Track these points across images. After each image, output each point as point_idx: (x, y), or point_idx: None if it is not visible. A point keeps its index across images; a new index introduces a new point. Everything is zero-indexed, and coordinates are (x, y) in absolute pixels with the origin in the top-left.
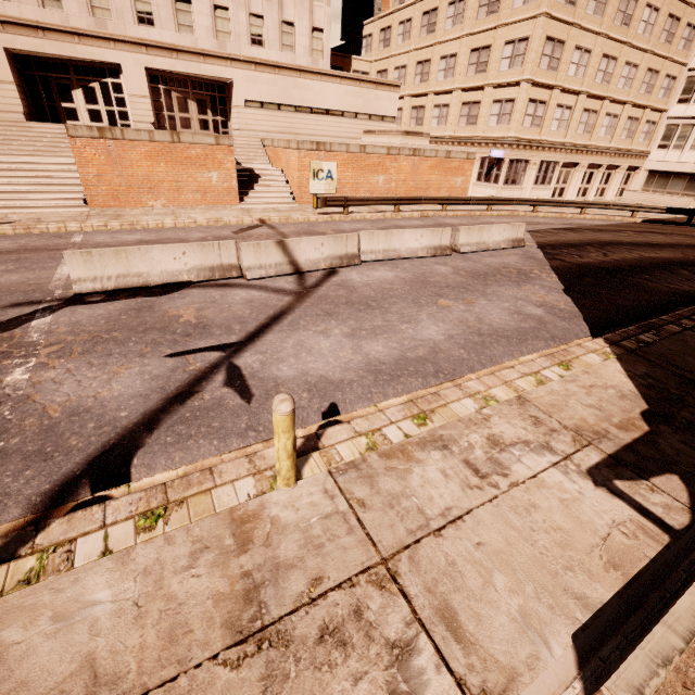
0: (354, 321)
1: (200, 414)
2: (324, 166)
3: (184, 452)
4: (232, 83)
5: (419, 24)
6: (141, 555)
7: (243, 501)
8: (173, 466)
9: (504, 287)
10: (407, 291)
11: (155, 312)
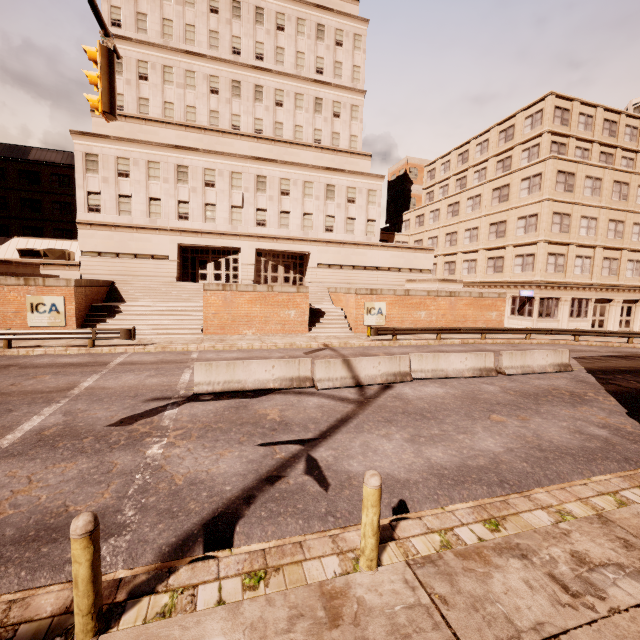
0: (412, 429)
1: (286, 495)
2: (375, 305)
3: (275, 526)
4: (310, 254)
5: (446, 211)
6: (248, 610)
7: (330, 577)
8: (266, 538)
9: (558, 407)
10: (459, 405)
11: (249, 410)
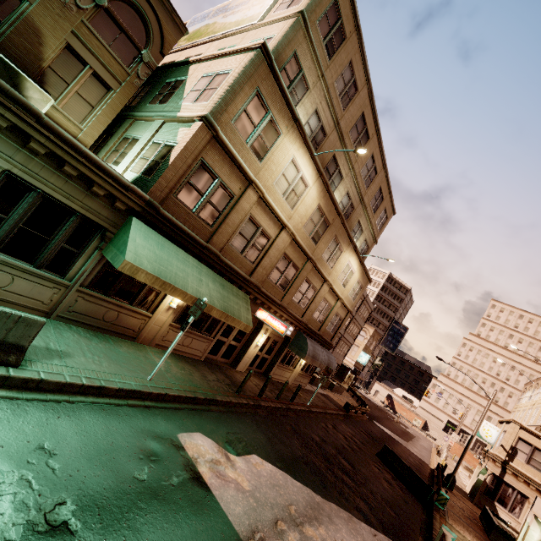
0: None
1: None
2: None
3: None
4: None
5: None
6: None
7: None
8: None
9: None
10: None
11: None
